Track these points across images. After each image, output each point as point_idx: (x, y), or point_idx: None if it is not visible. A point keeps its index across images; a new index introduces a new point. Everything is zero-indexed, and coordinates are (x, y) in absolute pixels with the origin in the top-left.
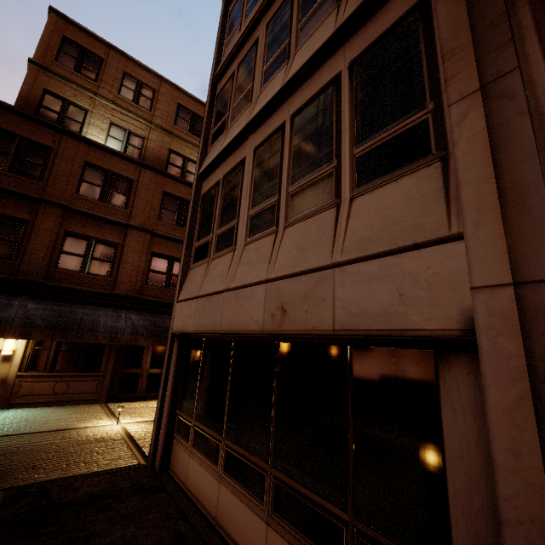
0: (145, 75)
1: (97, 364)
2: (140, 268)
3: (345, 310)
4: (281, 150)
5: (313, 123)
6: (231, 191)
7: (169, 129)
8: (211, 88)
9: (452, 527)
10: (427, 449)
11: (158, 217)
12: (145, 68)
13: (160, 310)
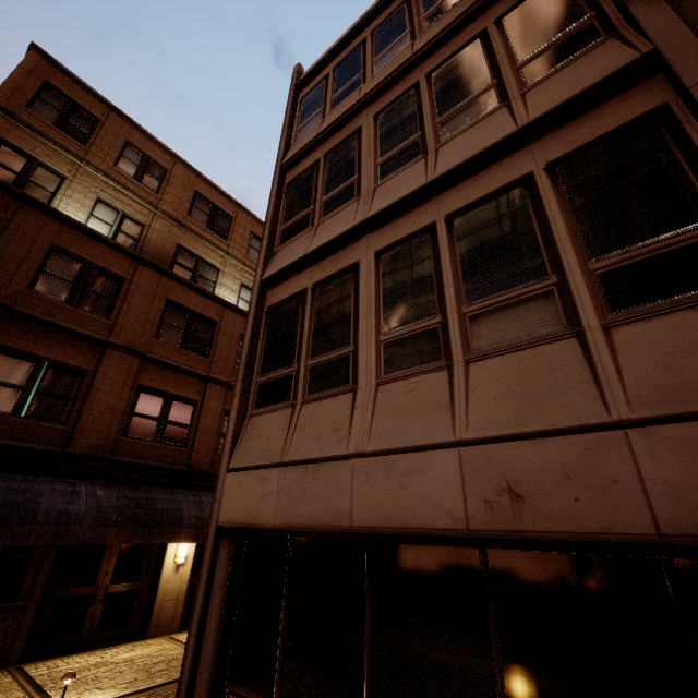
0: (155, 150)
1: (14, 584)
2: (117, 410)
3: (677, 500)
4: (434, 257)
5: (495, 228)
6: (333, 305)
7: (180, 220)
8: (279, 175)
9: None
10: None
11: (156, 334)
12: (156, 142)
13: (143, 478)
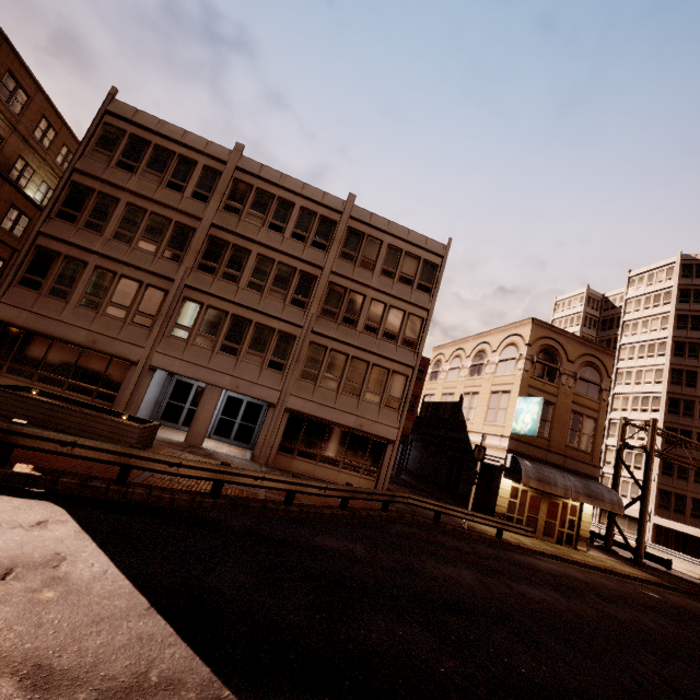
0: None
1: None
2: None
3: (116, 350)
4: (111, 283)
5: (129, 289)
6: (72, 270)
7: None
8: (70, 173)
9: (121, 387)
10: (122, 378)
11: None
12: None
13: None
